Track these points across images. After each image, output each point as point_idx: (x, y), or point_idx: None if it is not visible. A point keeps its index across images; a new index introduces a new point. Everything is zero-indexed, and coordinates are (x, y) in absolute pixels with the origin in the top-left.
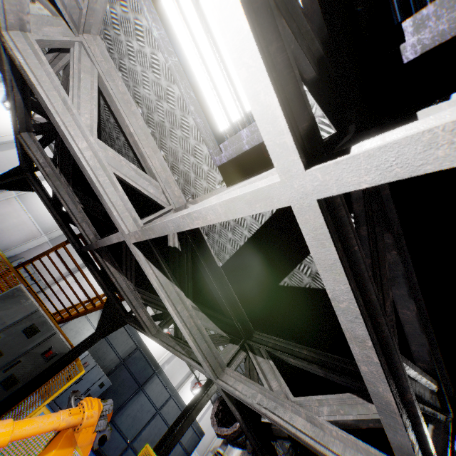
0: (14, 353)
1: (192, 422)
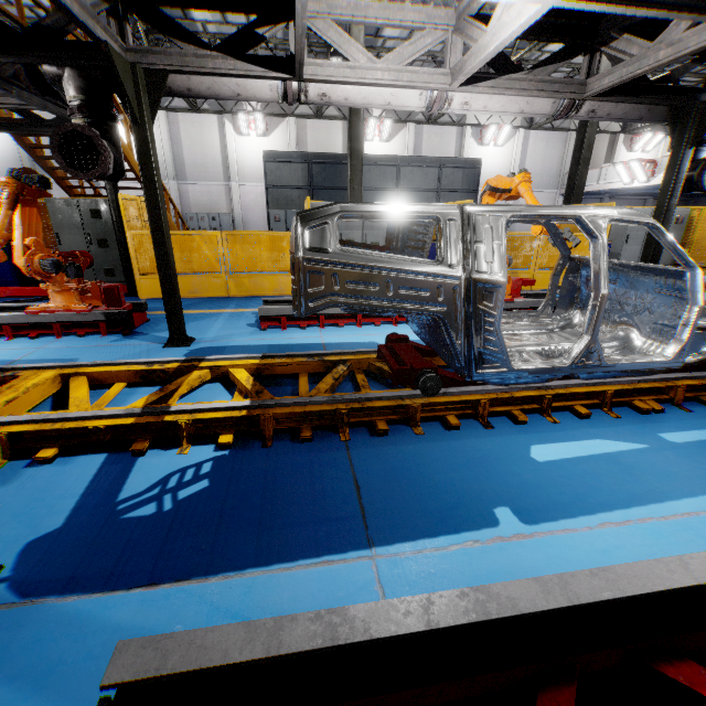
0: (110, 233)
1: (361, 154)
